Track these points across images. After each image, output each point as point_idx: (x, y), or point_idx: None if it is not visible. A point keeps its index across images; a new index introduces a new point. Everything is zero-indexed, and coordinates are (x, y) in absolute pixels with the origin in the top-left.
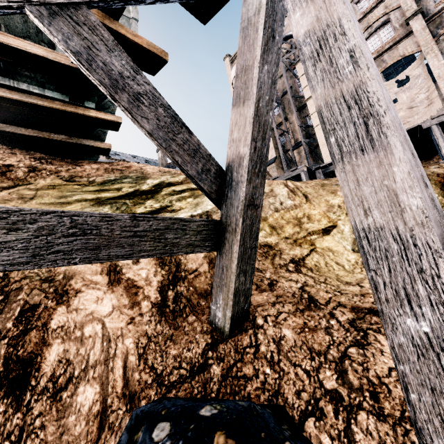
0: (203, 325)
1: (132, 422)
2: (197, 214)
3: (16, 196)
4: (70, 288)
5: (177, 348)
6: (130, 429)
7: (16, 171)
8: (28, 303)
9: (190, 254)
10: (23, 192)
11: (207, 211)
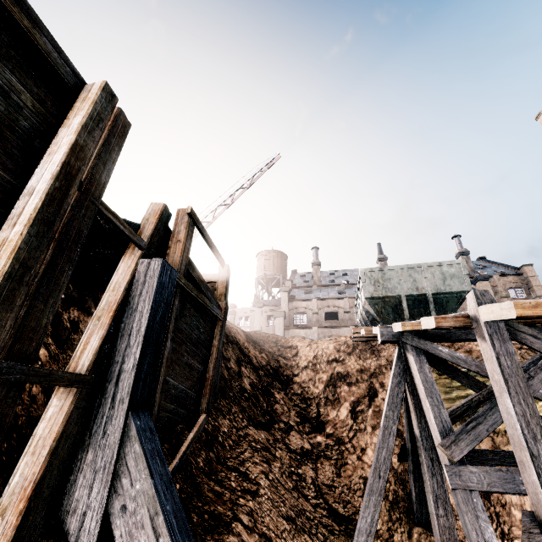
0: None
1: None
2: None
3: None
4: None
5: None
6: None
7: None
8: None
9: None
10: None
11: None
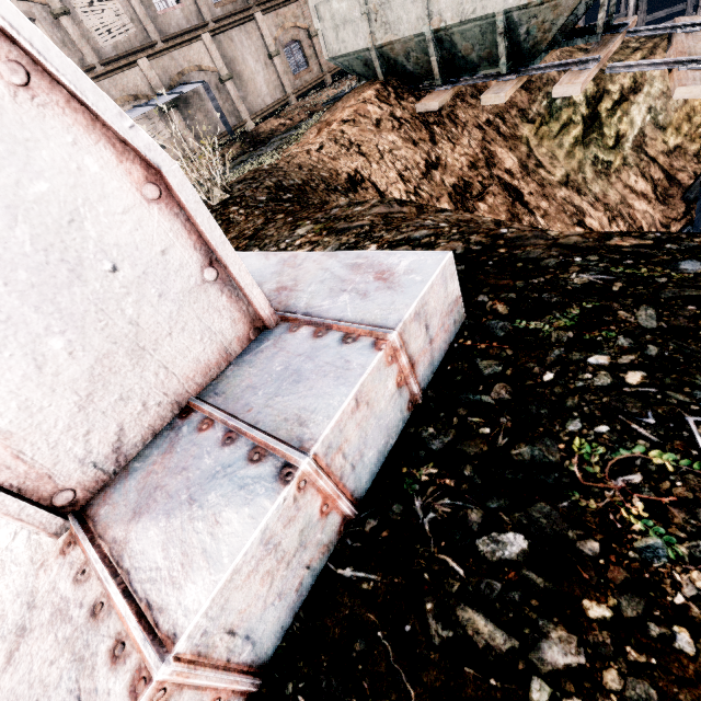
0: (678, 202)
1: (691, 228)
2: (636, 133)
3: (547, 158)
4: (629, 203)
5: (675, 211)
6: (691, 229)
7: (499, 127)
8: (627, 213)
9: (653, 169)
10: (542, 152)
11: (640, 129)
